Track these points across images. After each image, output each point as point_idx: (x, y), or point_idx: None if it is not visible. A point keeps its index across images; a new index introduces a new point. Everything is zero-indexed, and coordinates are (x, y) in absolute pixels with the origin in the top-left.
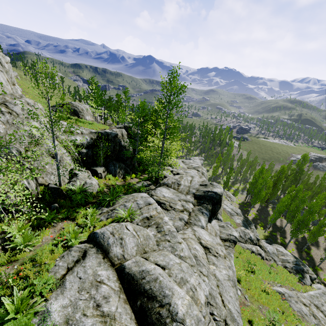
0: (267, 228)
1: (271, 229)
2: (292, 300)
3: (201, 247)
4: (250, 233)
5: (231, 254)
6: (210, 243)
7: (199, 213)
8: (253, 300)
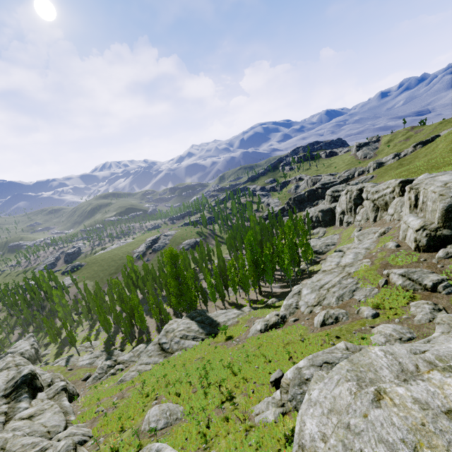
0: (130, 341)
1: (138, 337)
2: (127, 376)
3: (23, 420)
4: (107, 362)
5: (63, 399)
6: (34, 411)
7: (17, 403)
8: (93, 405)
